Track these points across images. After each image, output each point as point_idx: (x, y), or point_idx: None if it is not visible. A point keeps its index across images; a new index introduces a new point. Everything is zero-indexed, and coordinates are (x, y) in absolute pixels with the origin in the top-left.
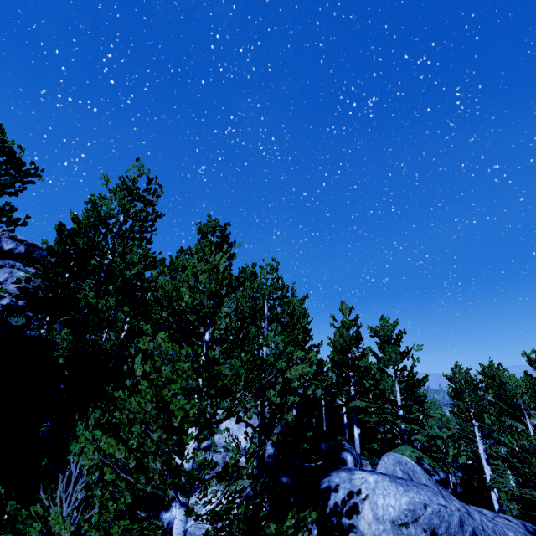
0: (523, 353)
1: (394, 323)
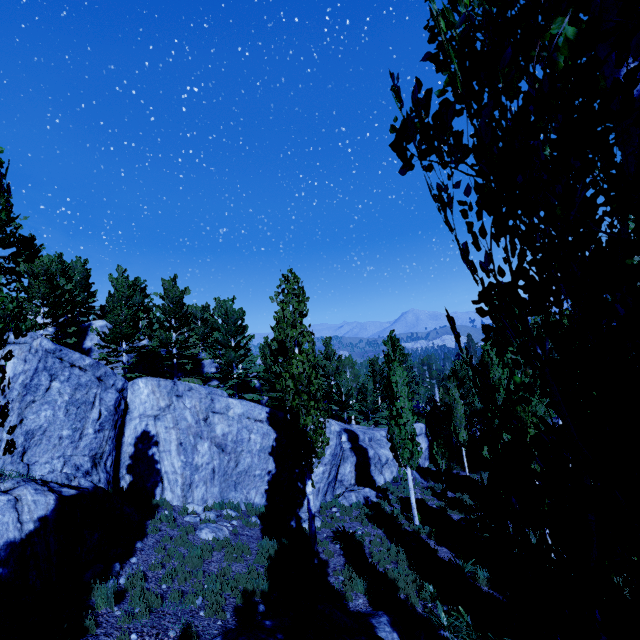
0: (214, 298)
1: (144, 281)
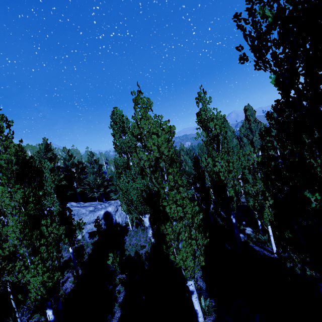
0: (43, 138)
1: None
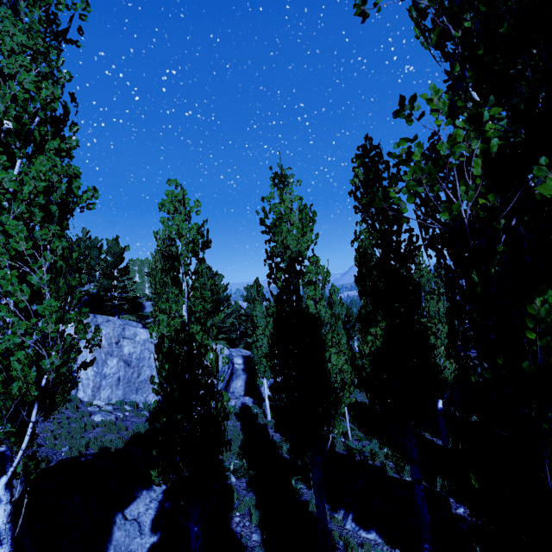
0: None
1: (101, 240)
